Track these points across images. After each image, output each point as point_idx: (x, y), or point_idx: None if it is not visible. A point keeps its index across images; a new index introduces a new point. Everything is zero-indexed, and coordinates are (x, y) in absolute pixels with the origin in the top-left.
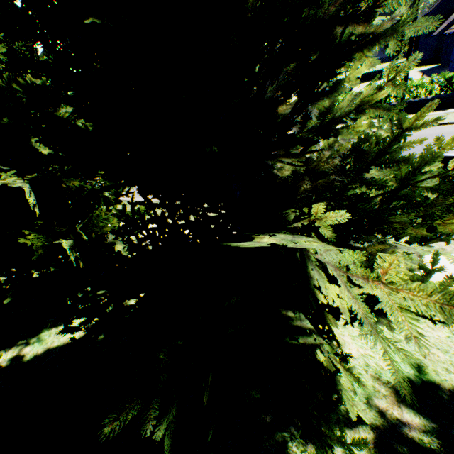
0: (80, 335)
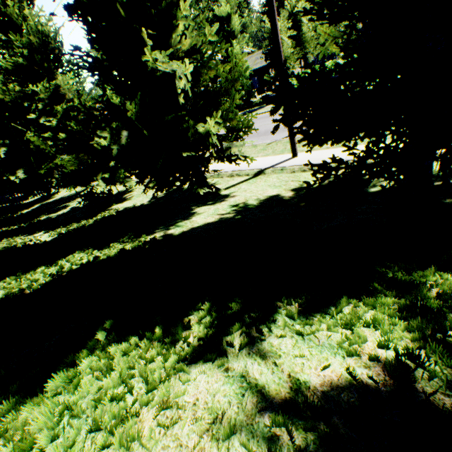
0: (216, 219)
